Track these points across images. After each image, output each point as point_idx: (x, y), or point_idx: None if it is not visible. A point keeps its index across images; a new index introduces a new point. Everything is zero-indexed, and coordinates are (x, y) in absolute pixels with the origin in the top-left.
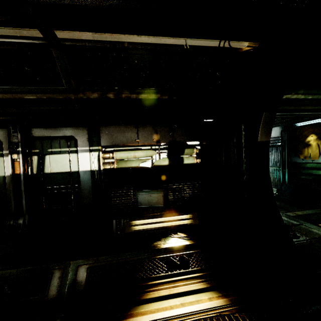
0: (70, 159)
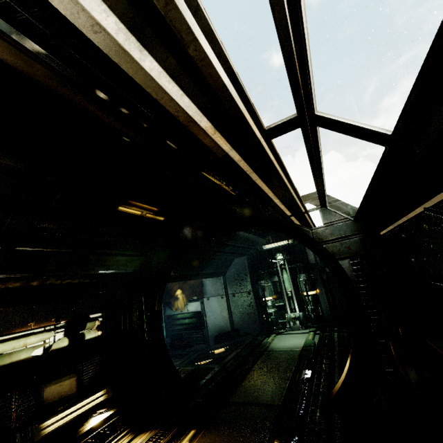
0: None
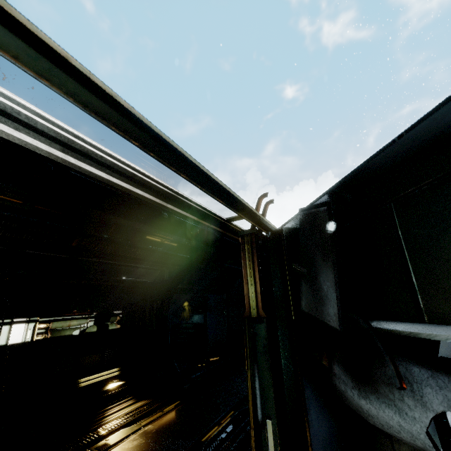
0: (0, 331)
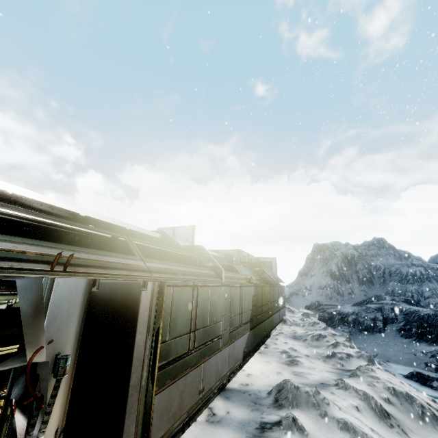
0: None
